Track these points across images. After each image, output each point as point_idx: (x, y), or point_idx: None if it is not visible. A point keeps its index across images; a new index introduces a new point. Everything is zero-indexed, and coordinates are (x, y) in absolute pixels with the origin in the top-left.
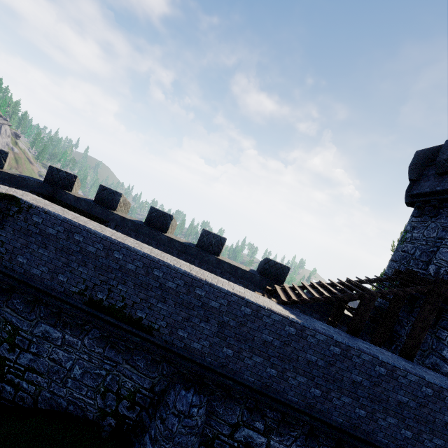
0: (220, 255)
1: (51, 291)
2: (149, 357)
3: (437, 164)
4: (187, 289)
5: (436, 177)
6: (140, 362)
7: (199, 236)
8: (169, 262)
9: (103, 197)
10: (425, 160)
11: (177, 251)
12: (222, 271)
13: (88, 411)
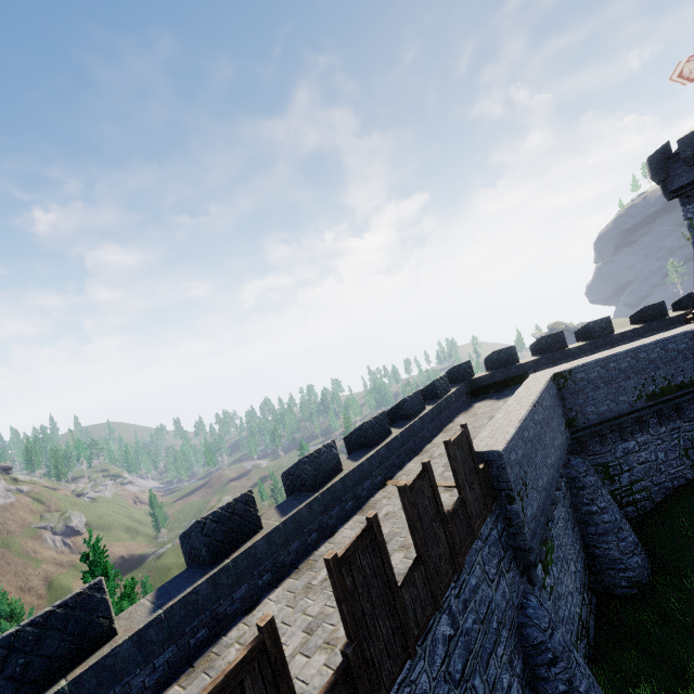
0: (614, 331)
1: (622, 412)
2: (692, 407)
3: (684, 161)
4: (692, 341)
5: (687, 169)
6: (690, 415)
7: (591, 330)
8: (668, 336)
9: (503, 359)
10: (662, 161)
11: (590, 352)
12: (630, 340)
13: (686, 475)
